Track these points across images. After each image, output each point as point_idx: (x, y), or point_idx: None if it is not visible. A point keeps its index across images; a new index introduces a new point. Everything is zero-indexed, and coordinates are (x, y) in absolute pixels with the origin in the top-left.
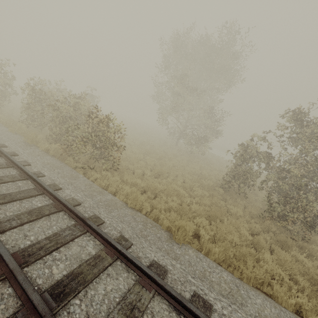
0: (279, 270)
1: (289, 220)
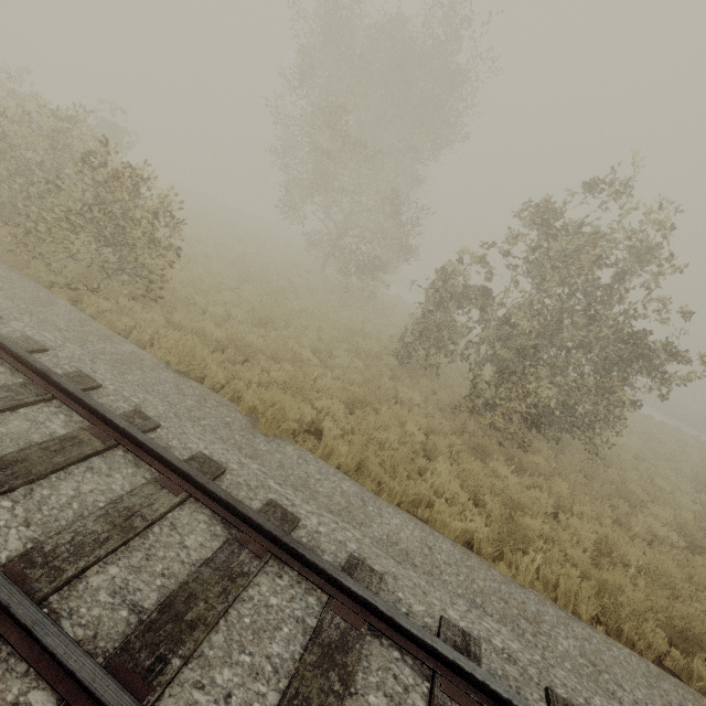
0: (455, 484)
1: (500, 412)
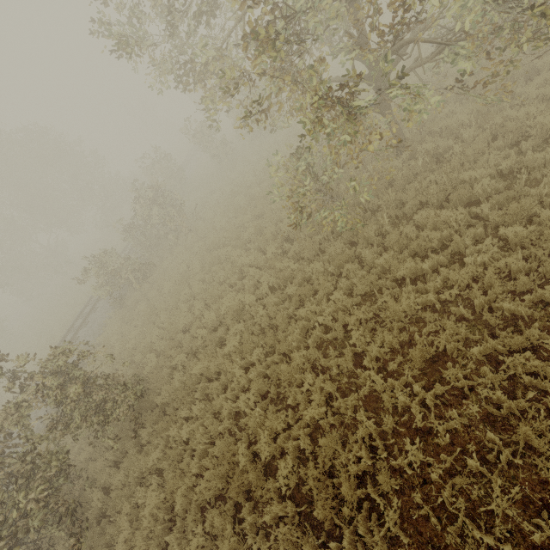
0: None
1: None
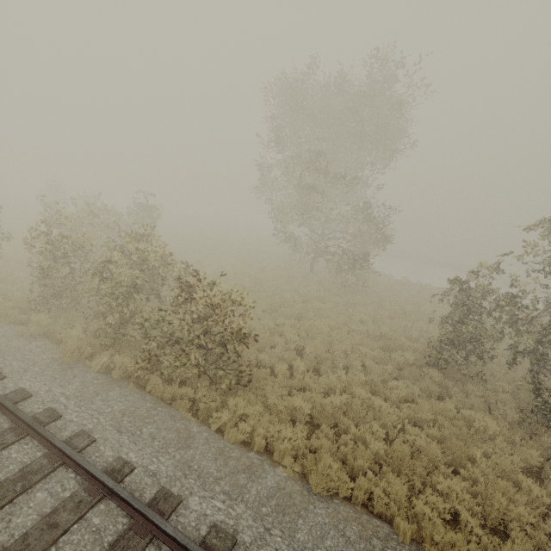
0: None
1: None
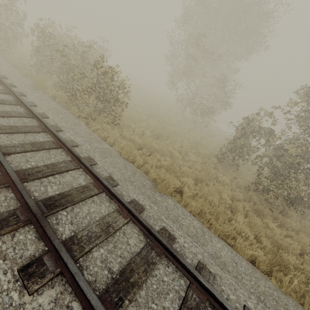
0: (247, 229)
1: (272, 194)
